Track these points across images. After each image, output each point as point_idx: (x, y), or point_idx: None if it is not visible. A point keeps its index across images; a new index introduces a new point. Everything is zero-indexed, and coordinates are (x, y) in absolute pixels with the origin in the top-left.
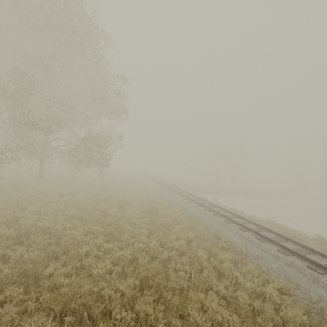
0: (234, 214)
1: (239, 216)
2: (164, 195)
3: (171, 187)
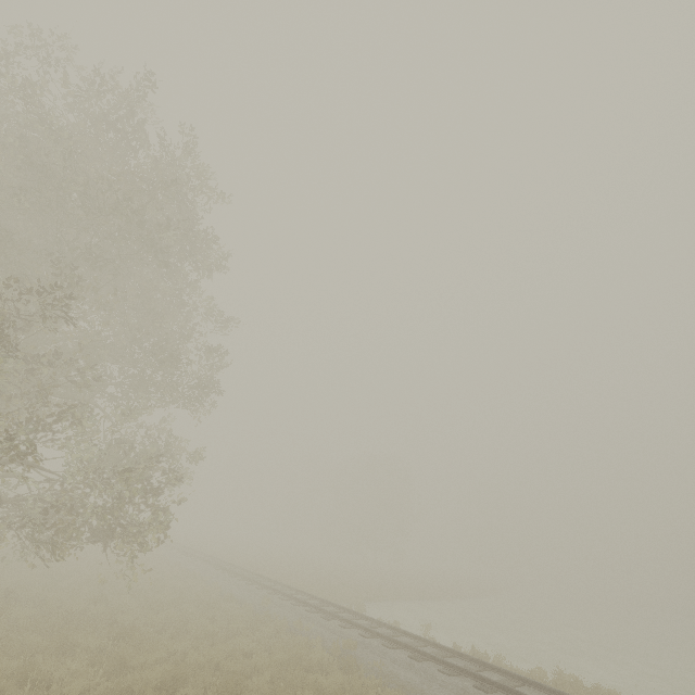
0: (511, 675)
1: (528, 679)
2: (301, 630)
3: (296, 596)
